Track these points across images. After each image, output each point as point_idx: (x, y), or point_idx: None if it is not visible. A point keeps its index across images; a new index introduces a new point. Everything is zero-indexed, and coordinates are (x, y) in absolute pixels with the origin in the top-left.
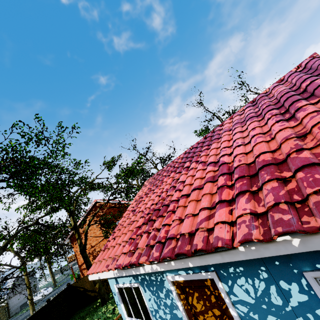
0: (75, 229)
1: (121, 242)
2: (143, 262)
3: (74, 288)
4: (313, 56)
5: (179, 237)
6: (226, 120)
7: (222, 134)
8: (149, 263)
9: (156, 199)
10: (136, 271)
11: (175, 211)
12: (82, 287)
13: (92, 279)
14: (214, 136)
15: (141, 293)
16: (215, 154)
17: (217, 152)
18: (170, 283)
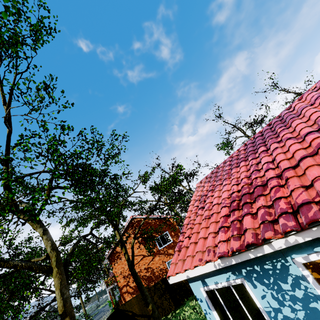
0: (122, 243)
1: (205, 235)
2: (272, 237)
3: (122, 312)
4: None
5: (319, 200)
6: (295, 102)
7: (302, 111)
8: (281, 236)
9: (234, 187)
10: (257, 253)
11: (282, 186)
12: (130, 310)
13: (176, 281)
14: (287, 117)
15: (248, 290)
16: (308, 126)
17: (309, 124)
18: (302, 266)
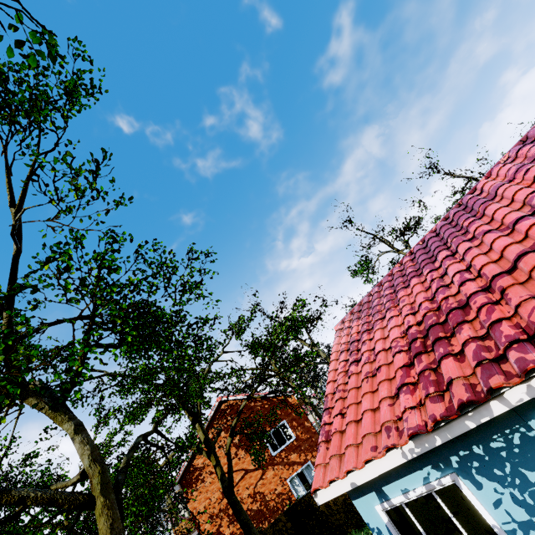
0: (209, 447)
1: (373, 406)
2: (504, 383)
3: None
4: None
5: None
6: (481, 181)
7: (497, 191)
8: (519, 381)
9: (410, 318)
10: (479, 417)
11: (496, 302)
12: None
13: (330, 498)
14: (475, 203)
15: (468, 496)
16: (514, 210)
17: (515, 207)
18: None
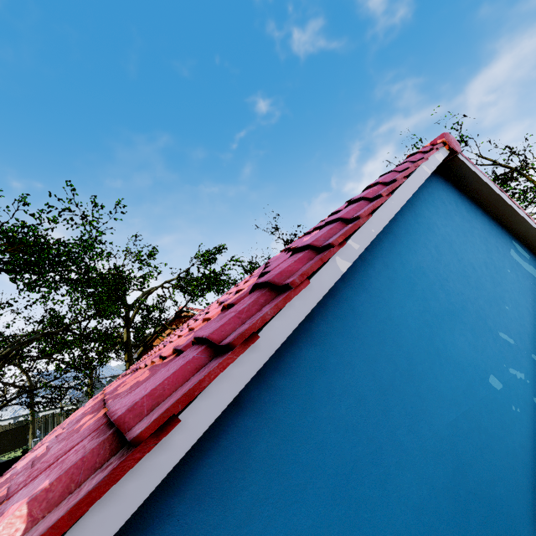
0: (126, 348)
1: None
2: None
3: None
4: (437, 142)
5: None
6: None
7: None
8: None
9: None
10: None
11: None
12: None
13: None
14: None
15: None
16: None
17: None
18: None
